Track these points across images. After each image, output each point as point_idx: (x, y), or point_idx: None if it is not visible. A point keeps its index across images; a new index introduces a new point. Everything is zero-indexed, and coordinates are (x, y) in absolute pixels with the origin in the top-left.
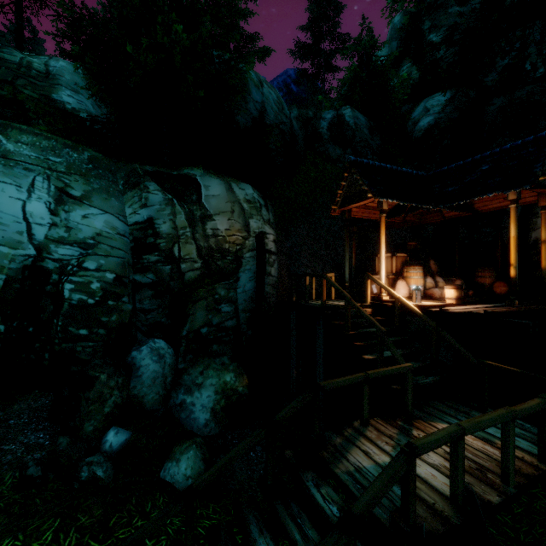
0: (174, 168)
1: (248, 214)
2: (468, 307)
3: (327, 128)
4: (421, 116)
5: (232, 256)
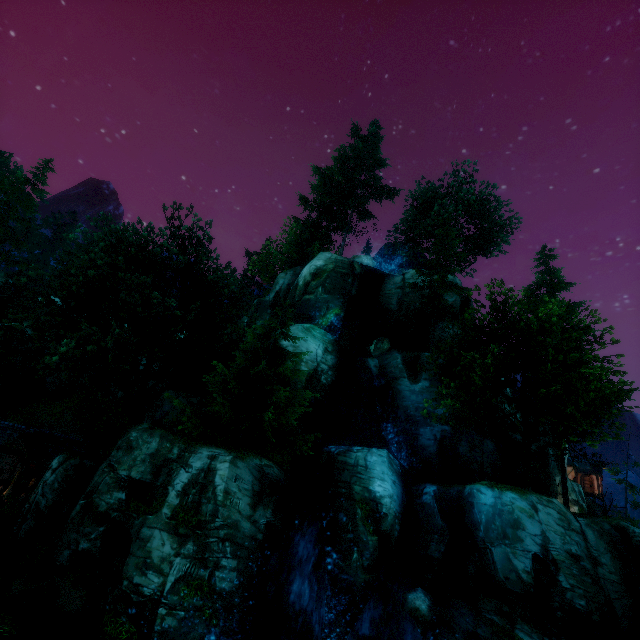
0: None
1: None
2: None
3: None
4: None
5: None
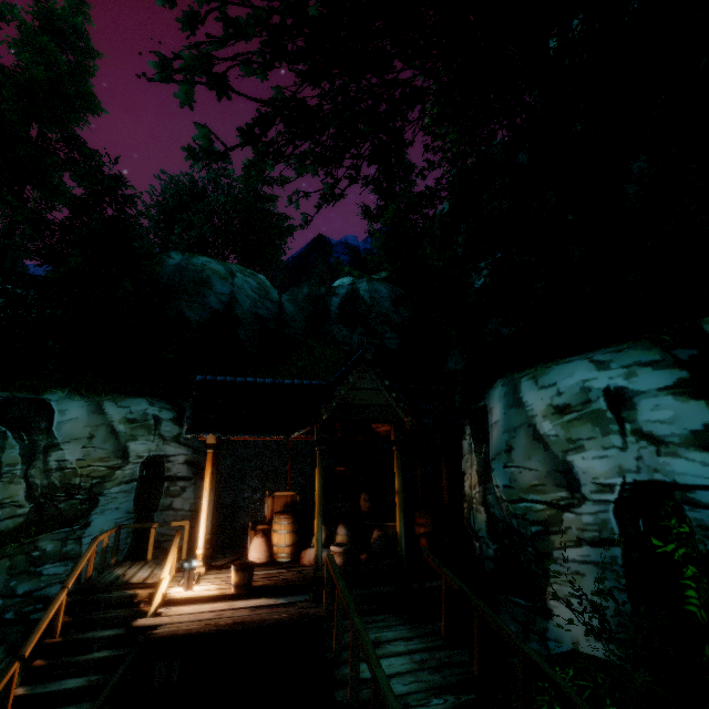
0: (40, 391)
1: (128, 436)
2: (210, 608)
3: (338, 305)
4: (476, 277)
5: (84, 493)
